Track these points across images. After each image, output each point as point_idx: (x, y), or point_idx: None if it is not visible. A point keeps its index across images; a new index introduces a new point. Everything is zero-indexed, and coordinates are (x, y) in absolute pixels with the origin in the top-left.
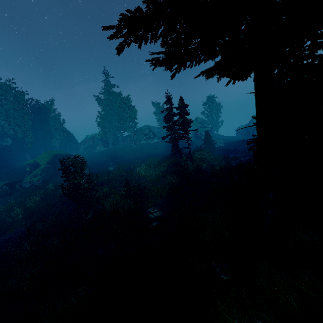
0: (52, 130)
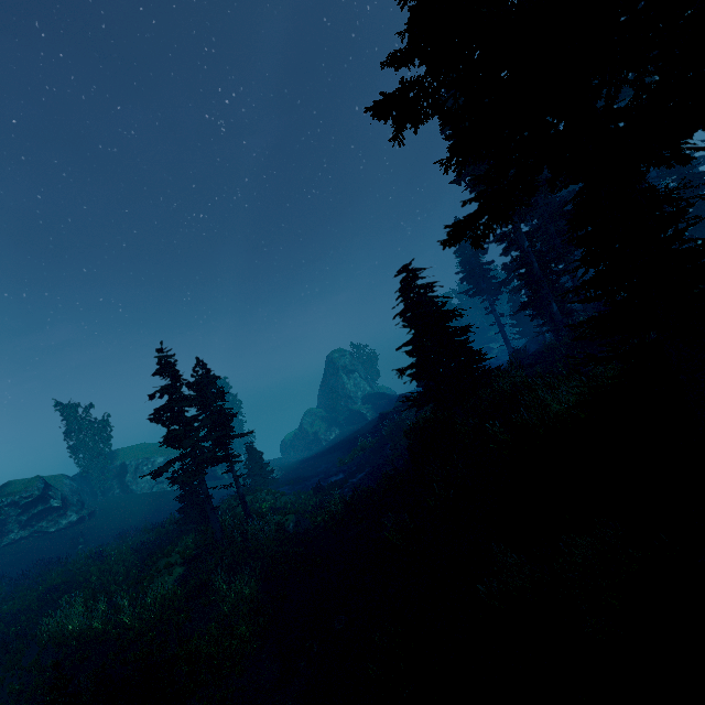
0: None
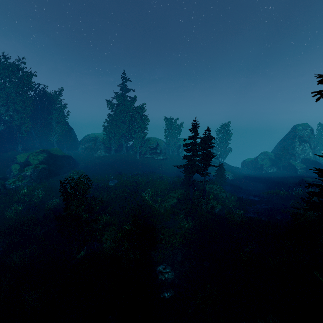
0: (53, 123)
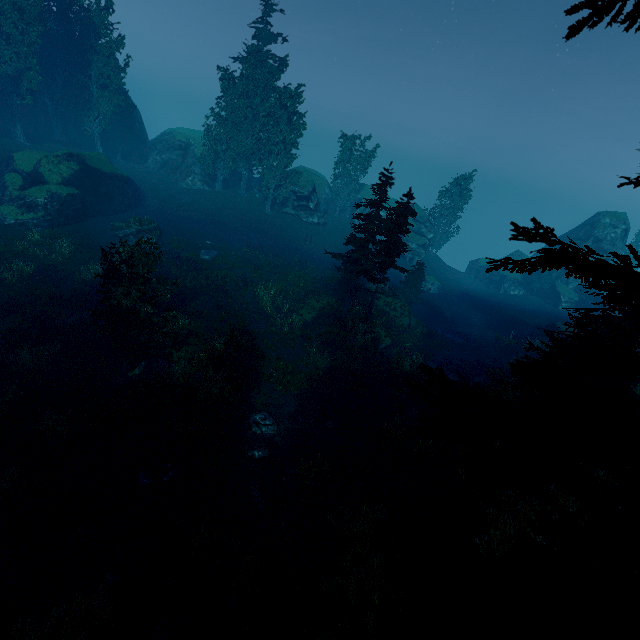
0: (93, 88)
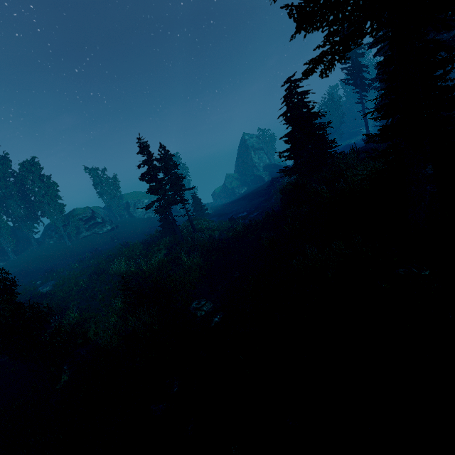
0: None
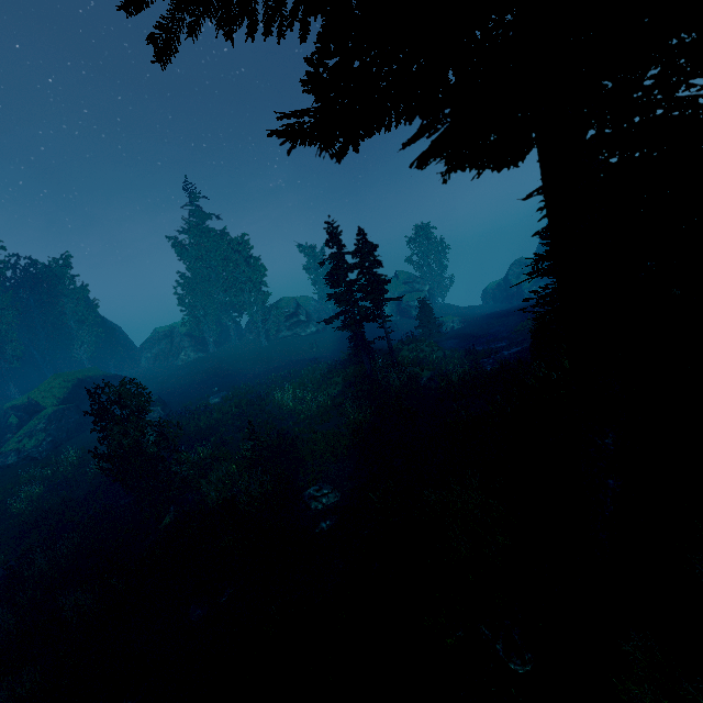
0: (70, 323)
